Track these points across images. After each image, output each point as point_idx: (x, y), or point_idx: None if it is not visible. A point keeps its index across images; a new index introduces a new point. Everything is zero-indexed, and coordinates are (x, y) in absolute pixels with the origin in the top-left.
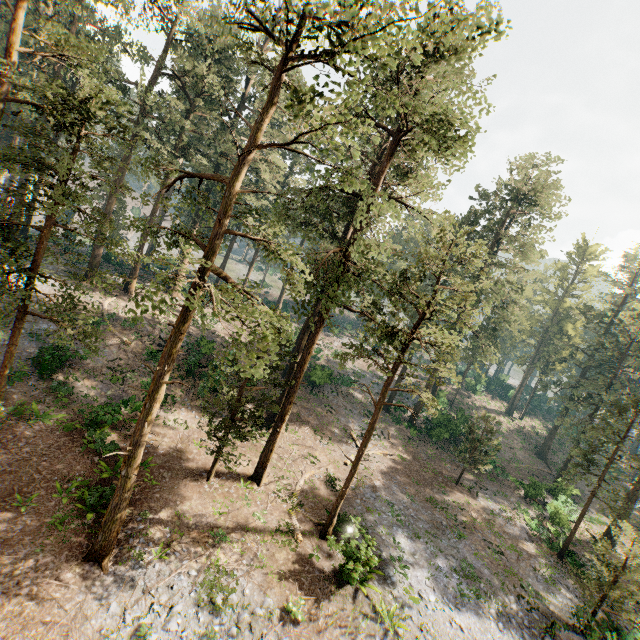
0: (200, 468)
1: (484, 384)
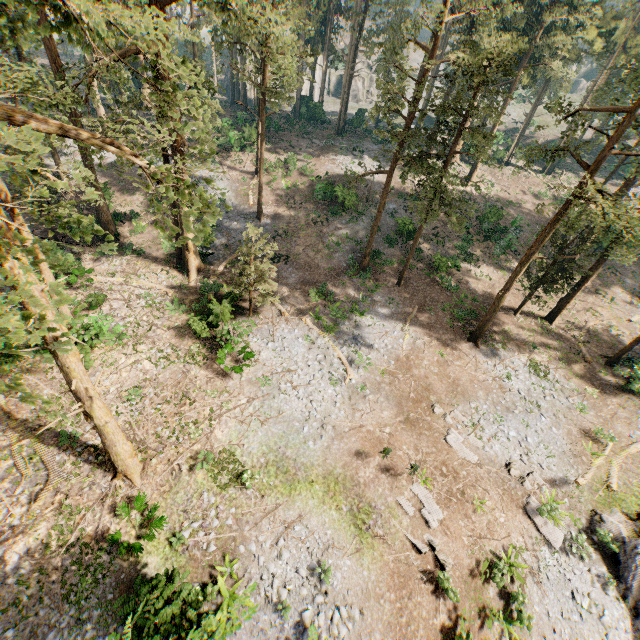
0: (507, 307)
1: None
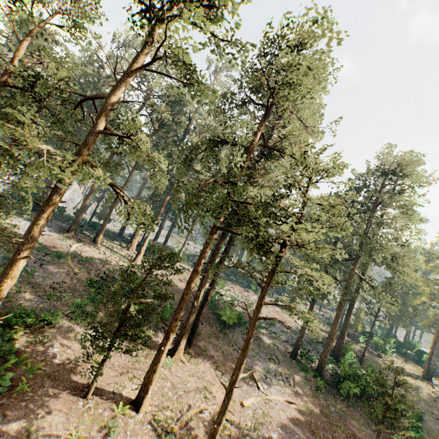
0: (85, 383)
1: (393, 345)
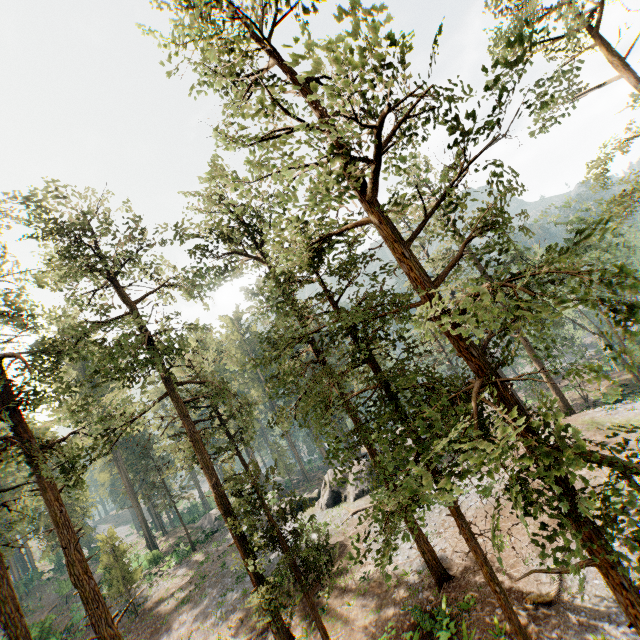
0: None
1: None
